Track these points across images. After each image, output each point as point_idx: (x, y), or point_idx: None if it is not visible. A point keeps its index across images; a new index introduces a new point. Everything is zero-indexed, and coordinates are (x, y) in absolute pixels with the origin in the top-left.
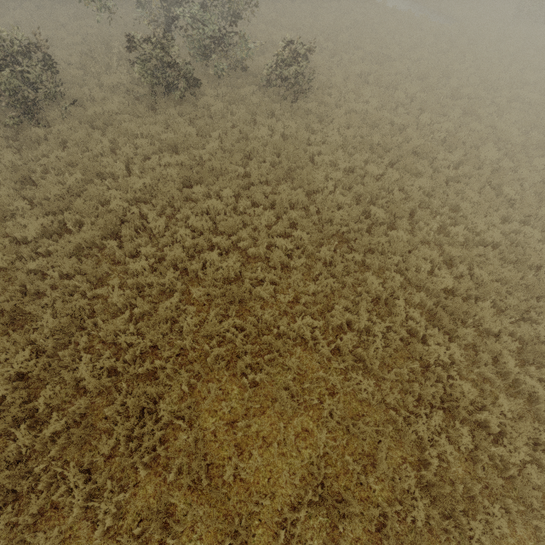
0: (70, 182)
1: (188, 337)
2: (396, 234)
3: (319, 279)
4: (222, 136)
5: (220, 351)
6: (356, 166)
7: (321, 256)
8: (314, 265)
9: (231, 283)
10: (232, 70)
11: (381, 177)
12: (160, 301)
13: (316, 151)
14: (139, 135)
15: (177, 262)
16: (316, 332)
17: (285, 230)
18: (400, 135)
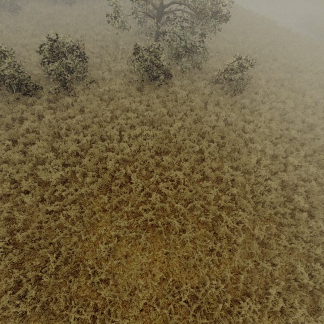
0: (82, 141)
1: (153, 300)
2: (315, 224)
3: (254, 256)
4: (183, 116)
5: (177, 321)
6: (278, 154)
7: (254, 233)
8: (251, 242)
9: (184, 244)
10: (192, 68)
11: (298, 166)
12: (132, 252)
13: (248, 136)
14: (129, 109)
15: (148, 222)
16: (254, 315)
17: (226, 202)
18: (311, 133)
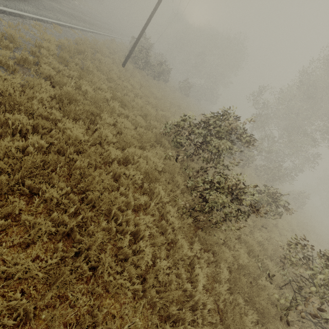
0: None
1: None
2: None
3: None
4: None
5: None
6: None
7: None
8: None
9: None
10: None
11: None
12: None
13: None
14: None
15: None
16: None
17: None
18: None
